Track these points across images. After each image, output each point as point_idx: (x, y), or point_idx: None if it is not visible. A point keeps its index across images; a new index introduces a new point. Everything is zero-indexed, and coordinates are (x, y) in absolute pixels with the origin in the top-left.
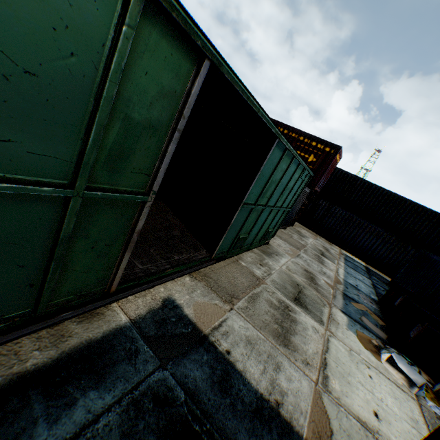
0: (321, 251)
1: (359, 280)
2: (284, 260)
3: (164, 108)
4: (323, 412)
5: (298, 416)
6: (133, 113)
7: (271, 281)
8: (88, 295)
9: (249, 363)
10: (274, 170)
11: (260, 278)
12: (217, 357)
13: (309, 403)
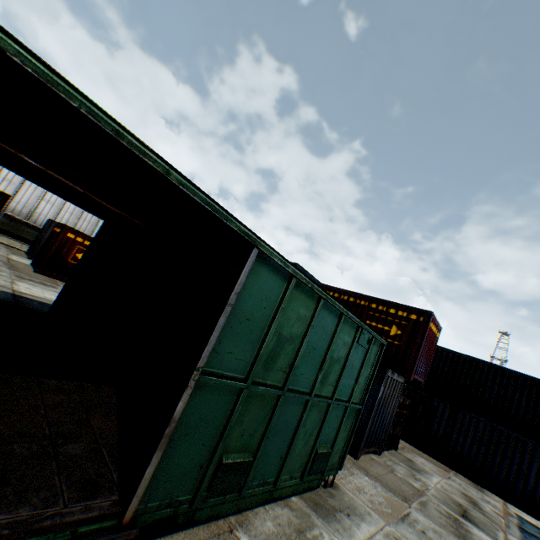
0: (460, 506)
1: None
2: (367, 530)
3: None
4: None
5: None
6: None
7: None
8: None
9: None
10: (276, 313)
11: None
12: None
13: None
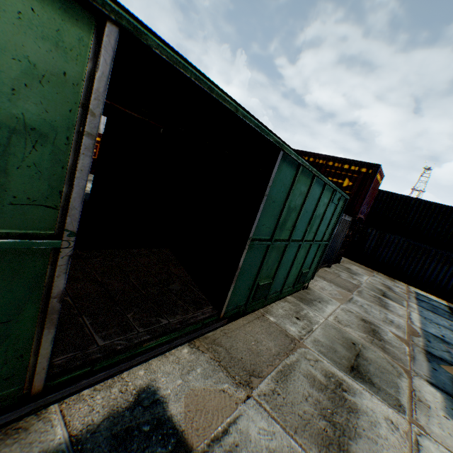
0: (381, 291)
1: (445, 328)
2: (331, 308)
3: (50, 101)
4: None
5: None
6: None
7: (312, 342)
8: None
9: None
10: (289, 194)
11: (296, 339)
12: None
13: None
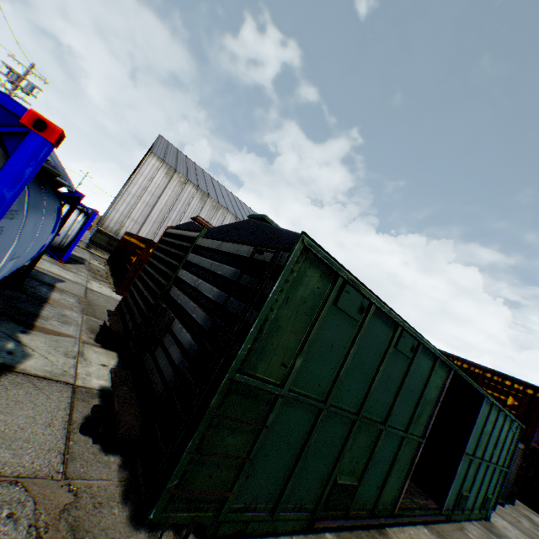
0: None
1: None
2: None
3: (435, 392)
4: None
5: None
6: (426, 397)
7: None
8: (385, 509)
9: None
10: (485, 422)
11: None
12: None
13: None
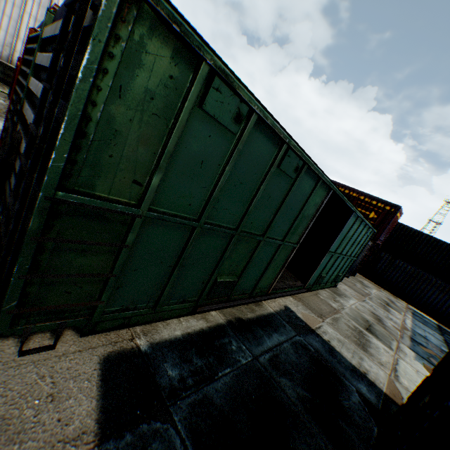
0: (385, 302)
1: (429, 333)
2: (352, 302)
3: (313, 209)
4: (395, 388)
5: (378, 382)
6: (305, 213)
7: (345, 313)
8: (261, 292)
9: (342, 350)
10: (349, 230)
11: (337, 309)
12: (323, 341)
13: (385, 381)
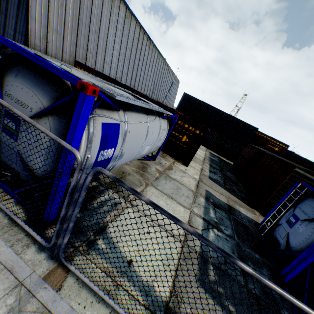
0: None
1: None
2: None
3: None
4: None
5: None
6: None
7: None
8: None
9: None
10: None
11: None
12: None
13: None
